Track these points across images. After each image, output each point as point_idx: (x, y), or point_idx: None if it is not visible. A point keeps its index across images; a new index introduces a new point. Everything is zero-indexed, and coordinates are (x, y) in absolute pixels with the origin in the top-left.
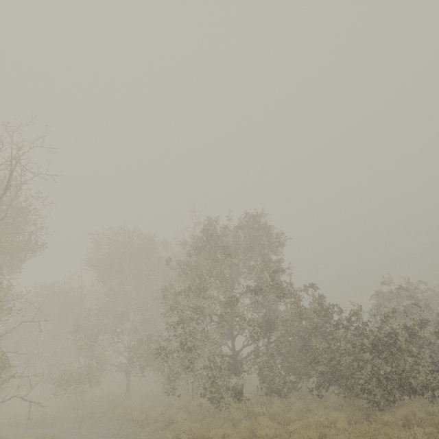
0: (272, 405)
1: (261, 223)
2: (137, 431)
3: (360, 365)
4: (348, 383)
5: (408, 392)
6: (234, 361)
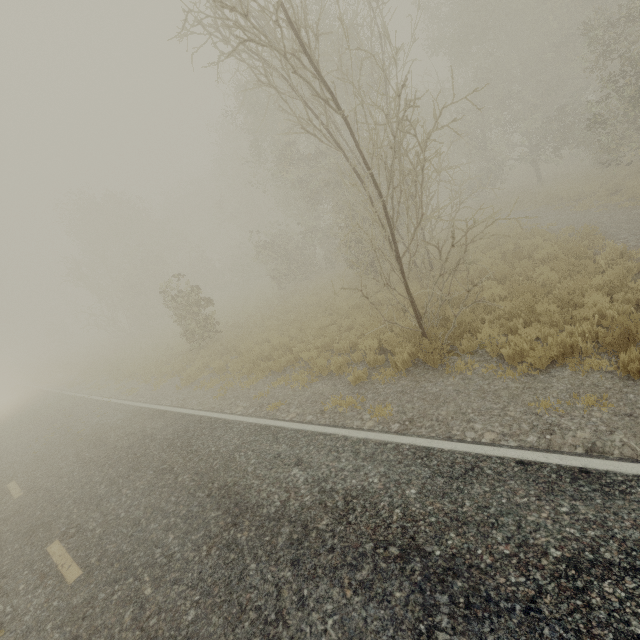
0: None
1: None
2: (572, 205)
3: None
4: None
5: None
6: None
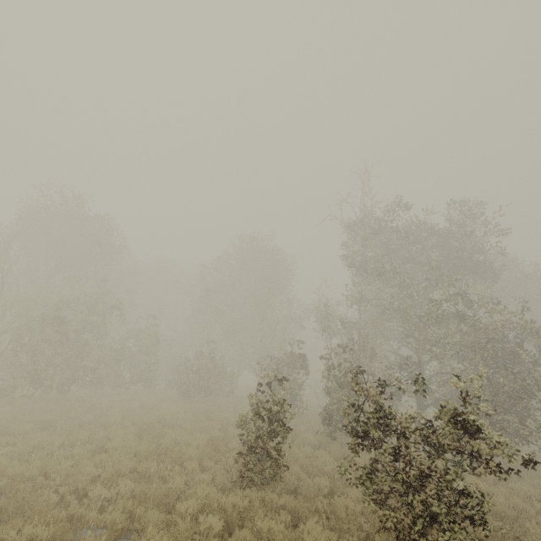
0: None
1: None
2: None
3: None
4: None
5: None
6: None
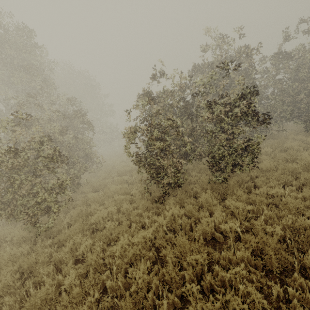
0: None
1: None
2: None
3: None
4: None
5: None
6: None
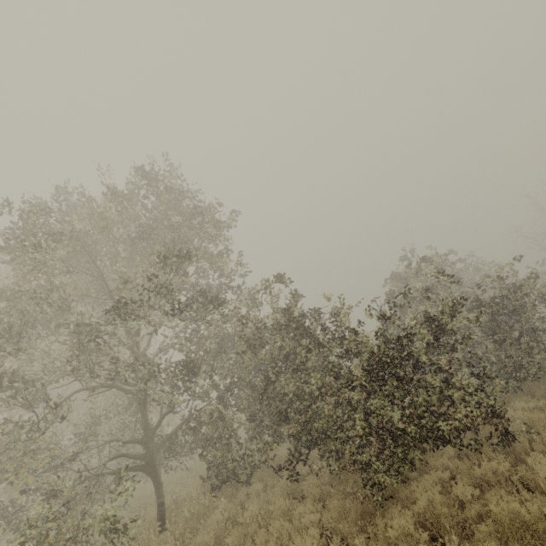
0: (206, 522)
1: (162, 182)
2: None
3: (346, 415)
4: (332, 449)
5: (435, 443)
6: (146, 449)
